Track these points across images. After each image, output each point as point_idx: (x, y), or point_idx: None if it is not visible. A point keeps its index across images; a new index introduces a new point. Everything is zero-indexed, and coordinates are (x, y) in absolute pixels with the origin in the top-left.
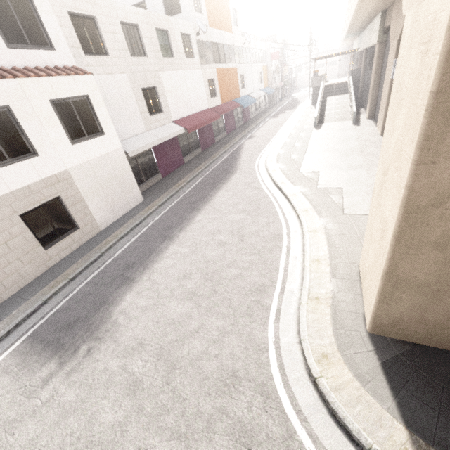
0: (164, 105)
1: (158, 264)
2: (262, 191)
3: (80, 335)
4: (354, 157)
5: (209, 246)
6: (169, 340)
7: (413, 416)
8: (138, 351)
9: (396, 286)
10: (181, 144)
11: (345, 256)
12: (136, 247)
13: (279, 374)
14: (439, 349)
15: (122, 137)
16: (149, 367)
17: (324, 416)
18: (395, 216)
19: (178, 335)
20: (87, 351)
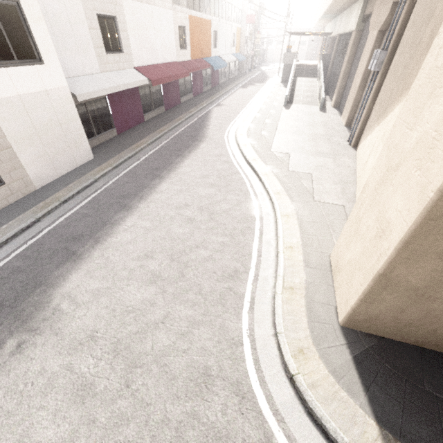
0: (125, 43)
1: (113, 238)
2: (233, 166)
3: (6, 325)
4: (321, 143)
5: (175, 221)
6: (129, 332)
7: (382, 411)
8: (89, 346)
9: (384, 288)
10: (143, 98)
11: (317, 245)
12: (85, 214)
13: (255, 371)
14: (401, 343)
15: (68, 73)
16: (103, 366)
17: (301, 415)
18: (411, 220)
19: (140, 325)
20: (16, 347)
